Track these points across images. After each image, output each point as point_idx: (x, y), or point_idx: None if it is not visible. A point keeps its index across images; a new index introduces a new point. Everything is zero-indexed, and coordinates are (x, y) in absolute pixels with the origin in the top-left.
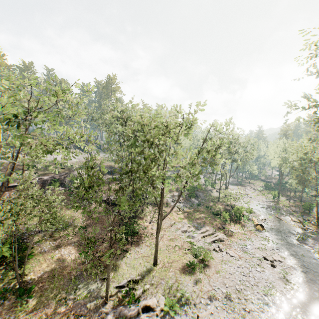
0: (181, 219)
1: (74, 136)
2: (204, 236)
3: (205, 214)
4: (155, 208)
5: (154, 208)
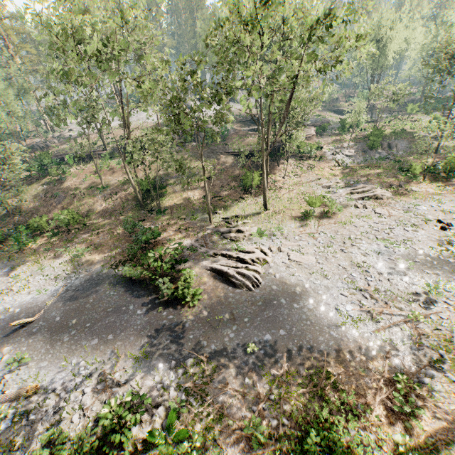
0: (332, 175)
1: (154, 63)
2: (352, 192)
3: (383, 170)
4: (299, 162)
5: (298, 162)
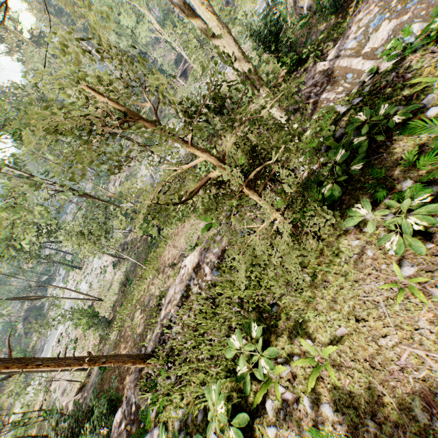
0: None
1: None
2: None
3: None
4: None
5: None
